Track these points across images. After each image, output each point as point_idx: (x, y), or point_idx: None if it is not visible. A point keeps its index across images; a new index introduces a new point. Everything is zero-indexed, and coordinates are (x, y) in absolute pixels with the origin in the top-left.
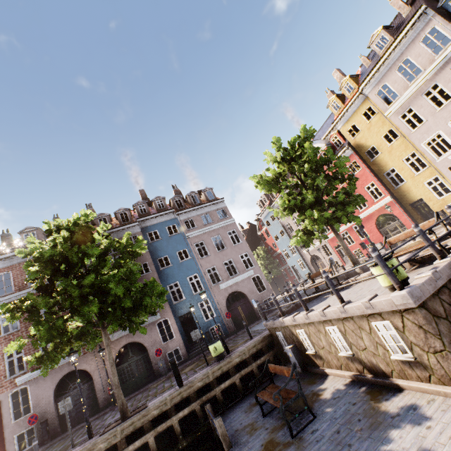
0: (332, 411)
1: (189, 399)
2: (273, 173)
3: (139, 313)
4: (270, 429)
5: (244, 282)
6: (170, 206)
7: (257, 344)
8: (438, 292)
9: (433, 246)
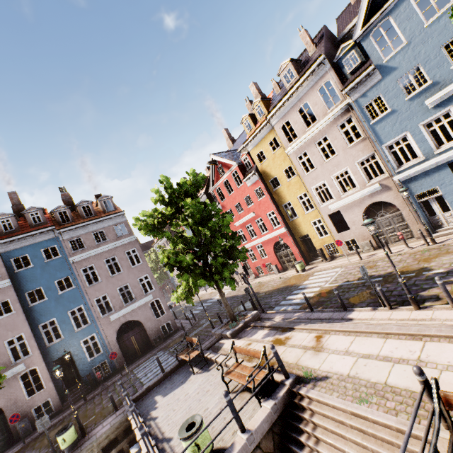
0: None
1: None
2: (160, 214)
3: None
4: None
5: (141, 309)
6: (53, 216)
7: (111, 434)
8: None
9: (237, 419)
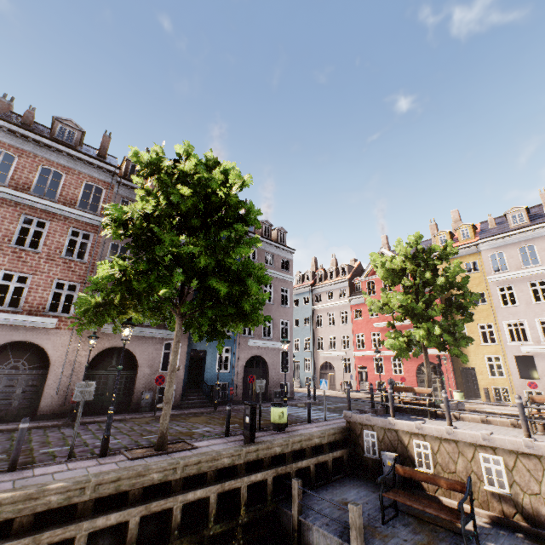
0: None
1: (259, 463)
2: (396, 263)
3: (230, 323)
4: (413, 542)
5: (273, 352)
6: None
7: (336, 433)
8: None
9: None
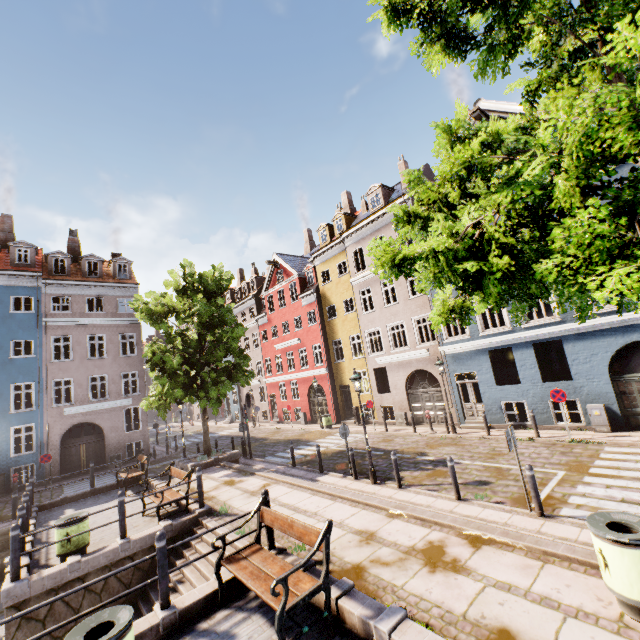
0: None
1: None
2: (169, 301)
3: None
4: None
5: (110, 413)
6: (46, 261)
7: None
8: (63, 586)
9: (121, 523)
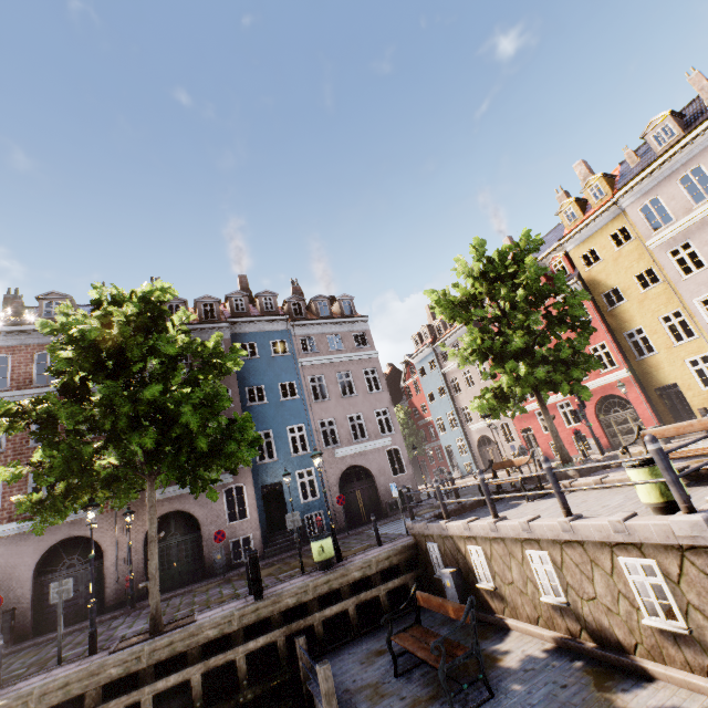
0: (523, 690)
1: (269, 623)
2: (462, 292)
3: (213, 464)
4: (409, 700)
5: (374, 455)
6: (282, 309)
7: (392, 556)
8: None
9: None
